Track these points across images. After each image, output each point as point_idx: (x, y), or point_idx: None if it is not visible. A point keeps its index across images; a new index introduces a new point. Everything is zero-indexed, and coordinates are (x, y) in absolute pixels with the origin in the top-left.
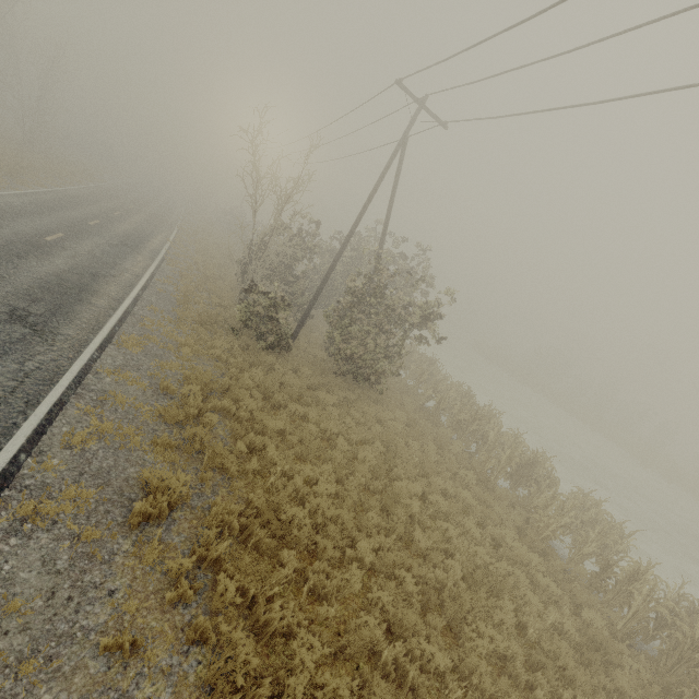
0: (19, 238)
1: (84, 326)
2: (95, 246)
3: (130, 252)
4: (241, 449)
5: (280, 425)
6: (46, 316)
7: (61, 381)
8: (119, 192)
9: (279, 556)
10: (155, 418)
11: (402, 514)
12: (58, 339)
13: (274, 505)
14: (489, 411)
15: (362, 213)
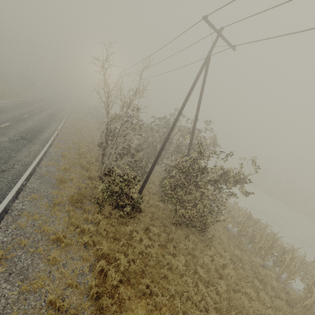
0: None
1: None
2: None
3: (26, 144)
4: None
5: None
6: None
7: None
8: (31, 102)
9: None
10: None
11: None
12: None
13: None
14: (265, 226)
15: (181, 109)
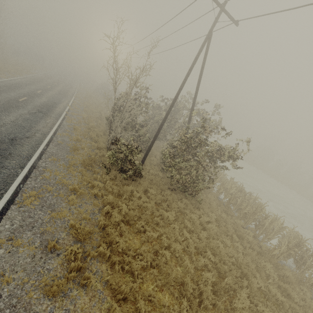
0: None
1: None
2: (19, 116)
3: (43, 117)
4: None
5: (144, 263)
6: None
7: None
8: (43, 79)
9: None
10: (39, 293)
11: None
12: None
13: None
14: (255, 198)
15: (181, 86)
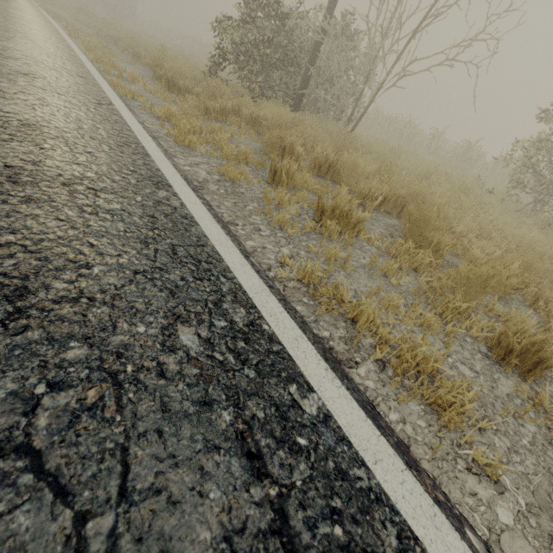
0: None
1: None
2: None
3: None
4: None
5: None
6: None
7: None
8: None
9: None
10: None
11: None
12: None
13: None
14: None
15: None
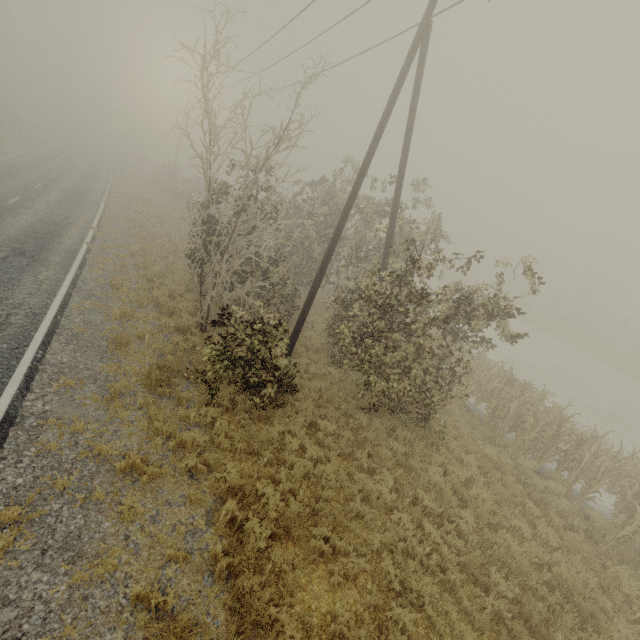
0: None
1: None
2: None
3: (27, 267)
4: None
5: None
6: None
7: None
8: (22, 167)
9: None
10: None
11: None
12: None
13: None
14: (542, 395)
15: (367, 162)
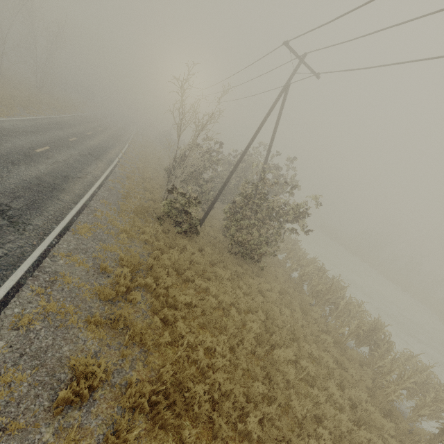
0: (16, 150)
1: (50, 217)
2: (70, 156)
3: (94, 160)
4: (157, 324)
5: (188, 300)
6: (22, 209)
7: (22, 266)
8: (93, 119)
9: (181, 434)
10: (93, 296)
11: (280, 380)
12: (28, 228)
13: (180, 379)
14: (337, 281)
15: (253, 138)
